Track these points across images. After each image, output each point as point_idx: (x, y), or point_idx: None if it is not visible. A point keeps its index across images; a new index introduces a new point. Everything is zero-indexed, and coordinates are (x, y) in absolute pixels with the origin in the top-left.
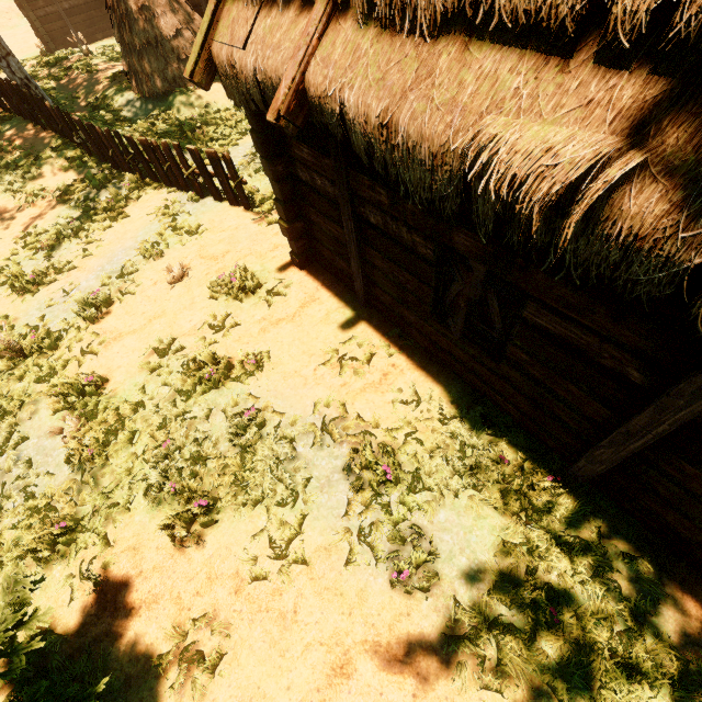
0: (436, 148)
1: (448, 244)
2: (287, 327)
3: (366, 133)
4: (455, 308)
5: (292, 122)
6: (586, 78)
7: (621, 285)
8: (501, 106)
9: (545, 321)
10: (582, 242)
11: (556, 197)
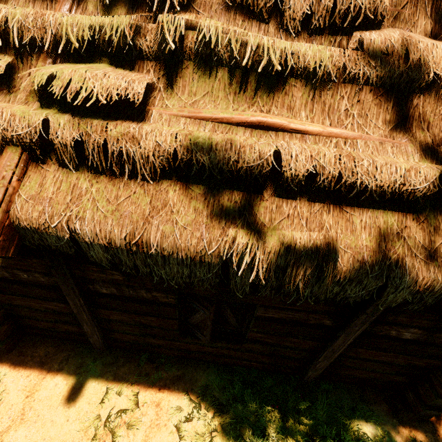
0: (193, 254)
1: (189, 292)
2: (19, 434)
3: (110, 249)
4: (202, 326)
5: (0, 256)
6: (278, 203)
7: (339, 299)
8: (235, 222)
9: (272, 314)
10: (316, 287)
11: (312, 276)
